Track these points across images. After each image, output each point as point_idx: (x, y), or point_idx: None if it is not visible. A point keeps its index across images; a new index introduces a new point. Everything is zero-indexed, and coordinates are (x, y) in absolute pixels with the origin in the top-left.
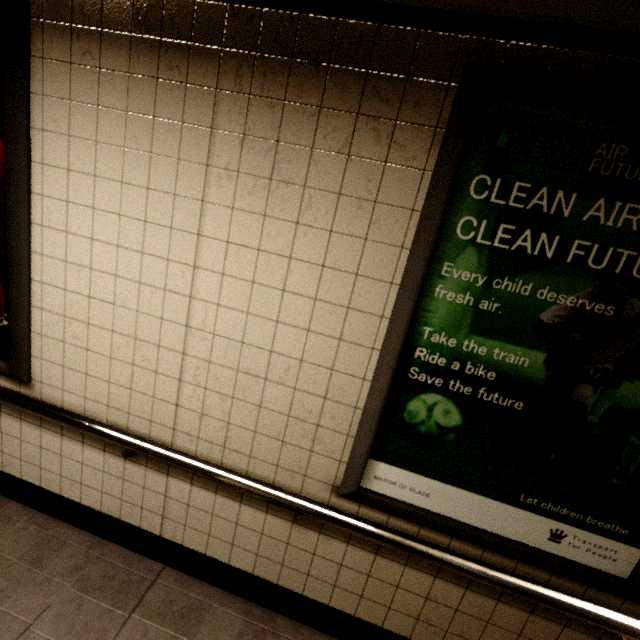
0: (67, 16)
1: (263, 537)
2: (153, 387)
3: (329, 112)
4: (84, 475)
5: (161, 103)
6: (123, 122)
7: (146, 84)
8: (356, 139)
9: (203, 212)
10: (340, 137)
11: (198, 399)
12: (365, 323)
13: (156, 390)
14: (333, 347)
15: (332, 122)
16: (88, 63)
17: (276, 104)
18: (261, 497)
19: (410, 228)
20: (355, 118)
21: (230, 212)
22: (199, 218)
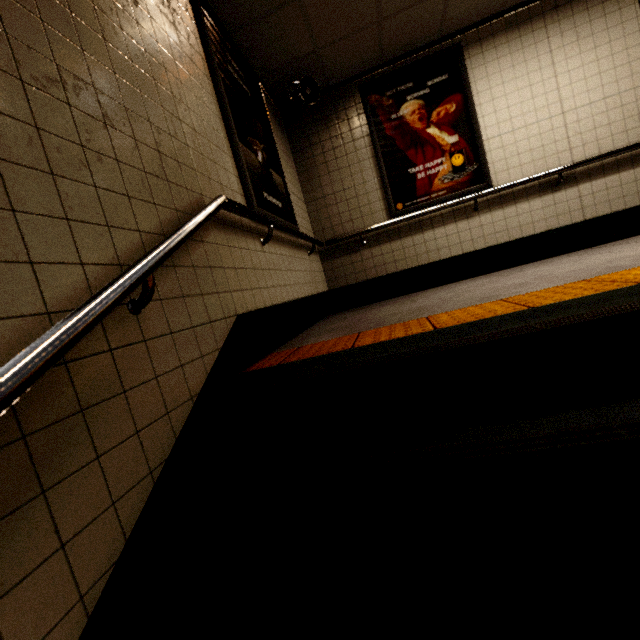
0: (477, 39)
1: (636, 182)
2: (555, 149)
3: (591, 8)
4: (532, 217)
5: (524, 43)
6: (509, 58)
7: (515, 41)
8: (605, 10)
9: (554, 68)
10: (598, 13)
11: (579, 140)
12: (638, 63)
13: (557, 150)
14: (630, 80)
15: (593, 10)
16: (489, 48)
17: (570, 18)
18: (636, 146)
19: (639, 23)
20: (601, 4)
21: (565, 61)
22: (553, 71)
